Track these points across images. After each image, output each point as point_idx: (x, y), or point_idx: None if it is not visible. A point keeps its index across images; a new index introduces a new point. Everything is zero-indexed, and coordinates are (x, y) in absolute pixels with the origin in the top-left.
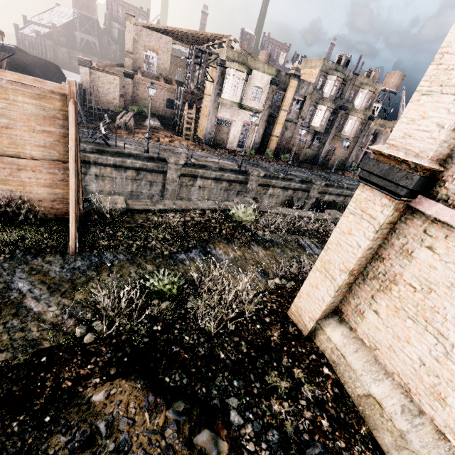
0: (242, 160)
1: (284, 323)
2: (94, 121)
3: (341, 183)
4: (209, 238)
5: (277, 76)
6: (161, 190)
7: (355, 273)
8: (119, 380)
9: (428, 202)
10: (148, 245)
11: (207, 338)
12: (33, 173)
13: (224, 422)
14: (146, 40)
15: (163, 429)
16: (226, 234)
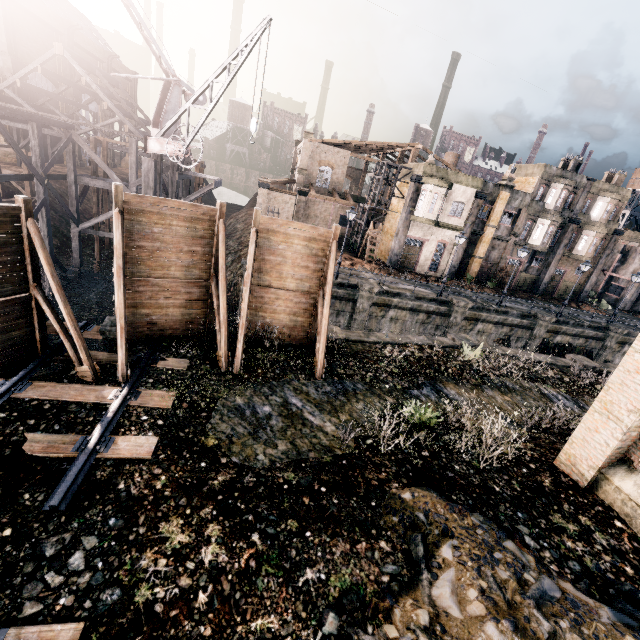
0: (442, 287)
1: (554, 472)
2: None
3: (579, 319)
4: (435, 376)
5: (483, 188)
6: (347, 321)
7: None
8: (414, 488)
9: None
10: (380, 377)
11: (476, 471)
12: (284, 302)
13: (521, 542)
14: (322, 155)
15: (474, 528)
16: (452, 373)
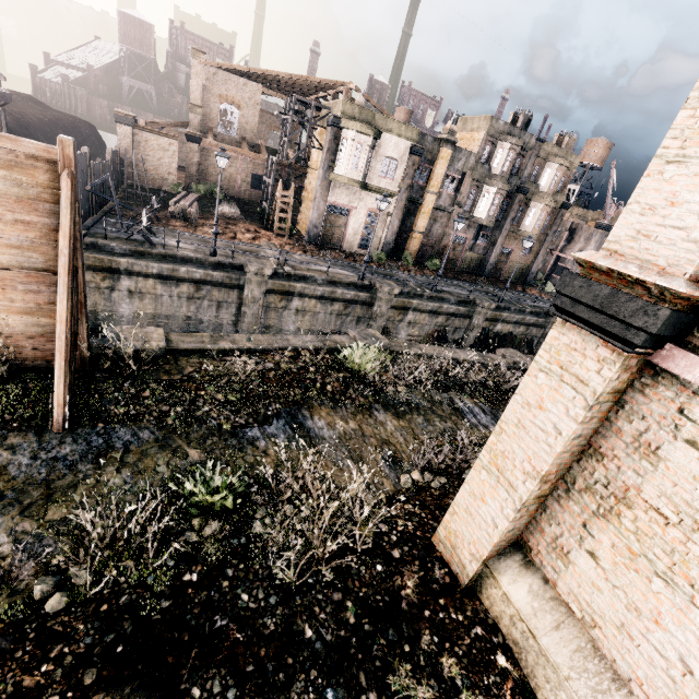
0: (365, 268)
1: (426, 561)
2: (136, 206)
3: (521, 304)
4: (303, 399)
5: (420, 142)
6: (234, 315)
7: (552, 478)
8: None
9: (686, 357)
10: (197, 413)
11: (284, 597)
12: None
13: None
14: (222, 87)
15: None
16: (332, 391)
